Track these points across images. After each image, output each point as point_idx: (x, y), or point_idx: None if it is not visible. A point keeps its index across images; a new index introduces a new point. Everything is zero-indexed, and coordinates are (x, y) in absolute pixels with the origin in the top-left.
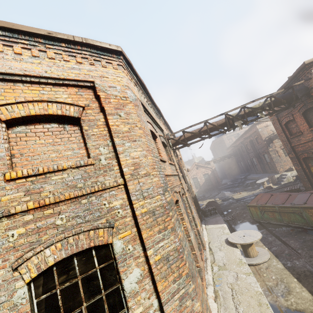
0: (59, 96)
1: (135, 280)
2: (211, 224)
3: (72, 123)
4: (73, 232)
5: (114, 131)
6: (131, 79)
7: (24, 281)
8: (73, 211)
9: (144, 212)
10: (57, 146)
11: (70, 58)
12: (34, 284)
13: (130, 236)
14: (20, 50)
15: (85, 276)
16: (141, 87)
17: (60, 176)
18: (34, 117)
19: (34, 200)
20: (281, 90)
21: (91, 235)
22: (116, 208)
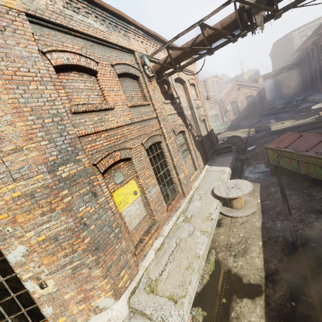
0: None
1: (21, 255)
2: (215, 166)
3: None
4: None
5: None
6: None
7: None
8: None
9: (17, 196)
10: None
11: None
12: None
13: (8, 219)
14: None
15: None
16: None
17: None
18: None
19: None
20: None
21: None
22: None
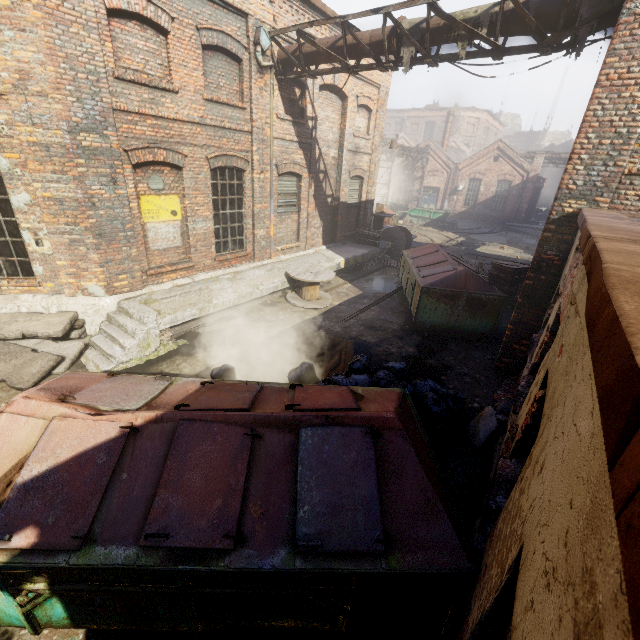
0: None
1: (24, 202)
2: (333, 251)
3: None
4: None
5: None
6: None
7: None
8: None
9: (33, 141)
10: None
11: None
12: None
13: (19, 161)
14: None
15: None
16: None
17: None
18: None
19: None
20: None
21: None
22: None
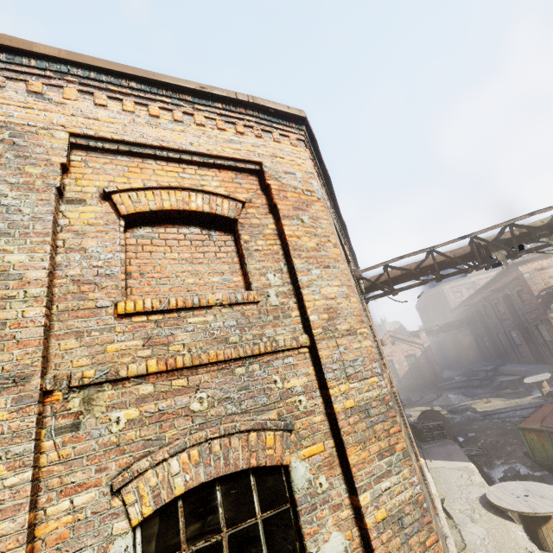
0: (207, 183)
1: None
2: (437, 459)
3: (222, 230)
4: (220, 430)
5: (293, 246)
6: (314, 166)
7: (130, 522)
8: (221, 387)
9: (349, 406)
10: (197, 266)
11: (227, 126)
12: (143, 531)
13: (323, 456)
14: (157, 111)
15: (235, 532)
16: (324, 182)
17: (202, 318)
18: (167, 214)
19: (159, 357)
20: None
21: (251, 441)
22: (295, 391)
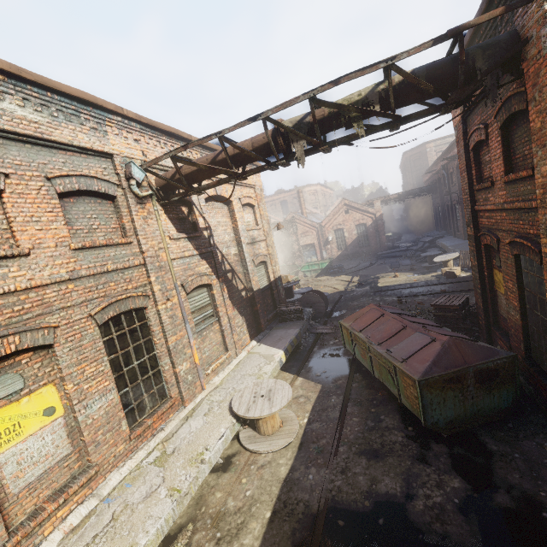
0: None
1: None
2: (265, 344)
3: None
4: None
5: None
6: None
7: None
8: None
9: None
10: None
11: None
12: None
13: None
14: None
15: None
16: None
17: None
18: None
19: None
20: (425, 44)
21: None
22: None
